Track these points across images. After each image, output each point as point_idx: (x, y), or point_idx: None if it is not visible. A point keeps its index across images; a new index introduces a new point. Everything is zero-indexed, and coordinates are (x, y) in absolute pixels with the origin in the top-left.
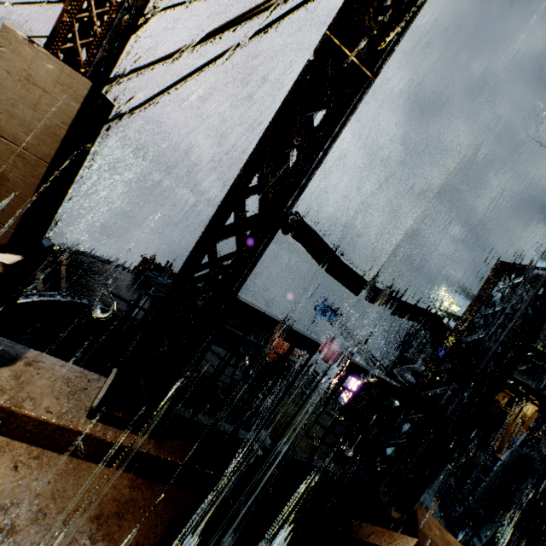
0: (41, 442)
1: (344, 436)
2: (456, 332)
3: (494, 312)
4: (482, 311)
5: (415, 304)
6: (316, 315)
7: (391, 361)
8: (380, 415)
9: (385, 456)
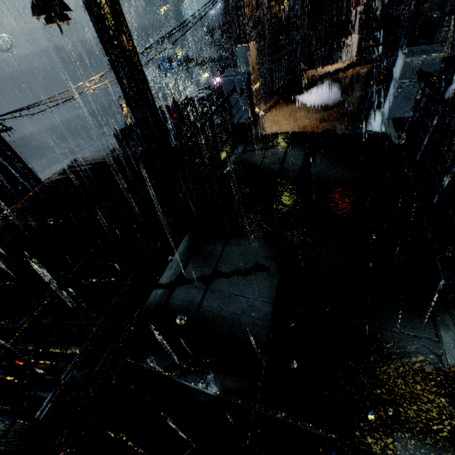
0: (269, 111)
1: (285, 71)
2: (288, 17)
3: (294, 2)
4: (291, 4)
5: (279, 20)
6: (166, 71)
7: (213, 51)
8: (288, 58)
9: (291, 68)
